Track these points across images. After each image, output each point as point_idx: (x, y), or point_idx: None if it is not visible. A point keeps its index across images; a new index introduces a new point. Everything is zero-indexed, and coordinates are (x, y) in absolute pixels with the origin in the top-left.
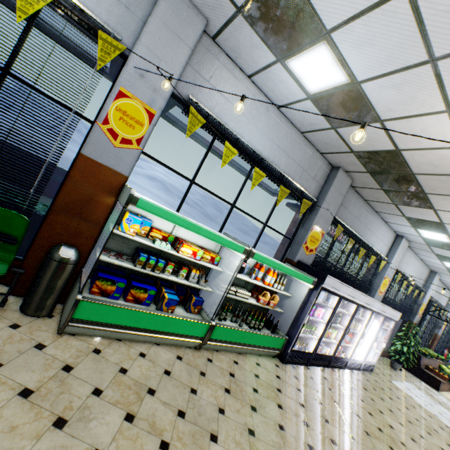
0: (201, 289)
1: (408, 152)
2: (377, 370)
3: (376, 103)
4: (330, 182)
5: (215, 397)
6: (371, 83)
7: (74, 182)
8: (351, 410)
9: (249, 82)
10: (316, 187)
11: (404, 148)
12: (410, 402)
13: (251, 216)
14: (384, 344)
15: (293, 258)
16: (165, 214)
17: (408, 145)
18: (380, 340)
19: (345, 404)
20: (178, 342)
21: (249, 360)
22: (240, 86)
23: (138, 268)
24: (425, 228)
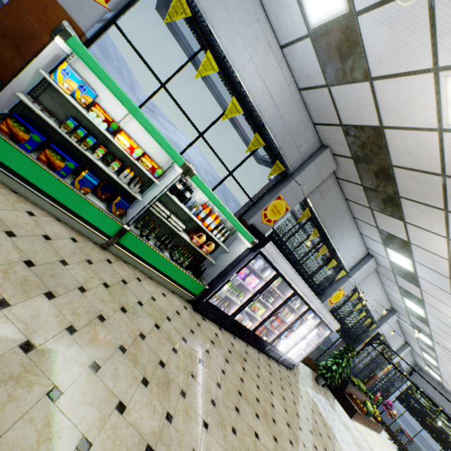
0: (135, 201)
1: (390, 131)
2: (297, 372)
3: (369, 50)
4: (313, 158)
5: (86, 280)
6: (368, 16)
7: (20, 7)
8: (238, 373)
9: (257, 2)
10: (297, 158)
11: (388, 124)
12: (312, 406)
13: (217, 156)
14: (313, 348)
15: (247, 220)
16: (99, 72)
17: (392, 120)
18: (310, 344)
19: (236, 367)
20: (82, 229)
21: (157, 287)
22: (246, 1)
23: (62, 131)
24: (393, 248)
